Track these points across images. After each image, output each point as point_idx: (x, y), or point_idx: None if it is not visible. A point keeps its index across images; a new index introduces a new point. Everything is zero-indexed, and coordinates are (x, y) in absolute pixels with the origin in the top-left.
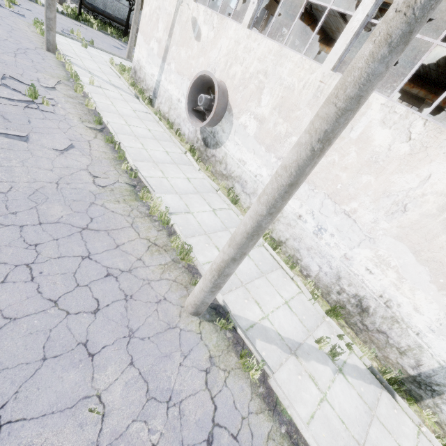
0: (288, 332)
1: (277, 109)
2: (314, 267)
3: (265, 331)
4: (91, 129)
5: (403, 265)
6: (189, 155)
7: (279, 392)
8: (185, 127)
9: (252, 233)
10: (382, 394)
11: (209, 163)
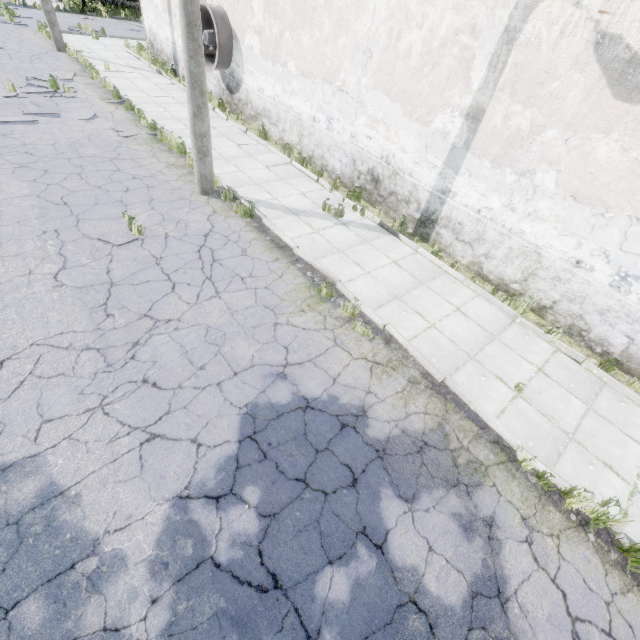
0: (295, 206)
1: (267, 10)
2: (337, 166)
3: (270, 204)
4: (112, 104)
5: (385, 114)
6: (217, 111)
7: (268, 224)
8: (210, 84)
9: (191, 82)
10: (386, 236)
11: (239, 112)
